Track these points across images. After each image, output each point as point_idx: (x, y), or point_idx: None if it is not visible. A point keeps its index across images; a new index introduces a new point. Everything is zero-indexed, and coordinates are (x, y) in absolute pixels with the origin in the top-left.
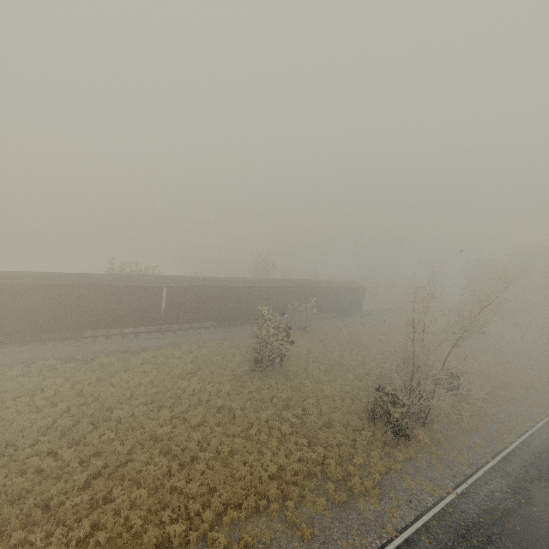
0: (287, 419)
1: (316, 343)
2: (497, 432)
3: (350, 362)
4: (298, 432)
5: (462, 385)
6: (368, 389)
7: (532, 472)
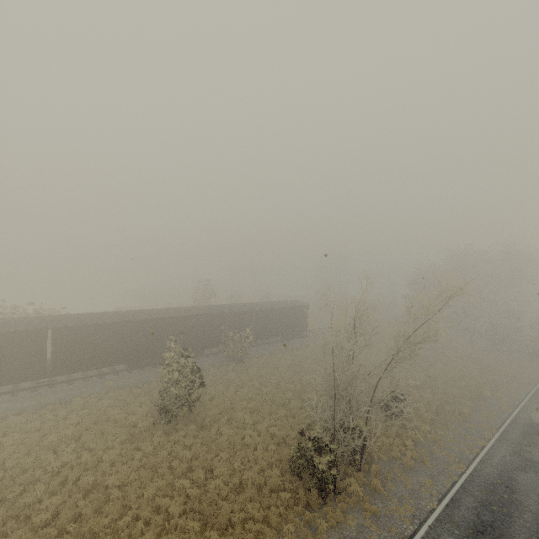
0: (184, 491)
1: (251, 374)
2: (445, 462)
3: (286, 393)
4: (193, 509)
5: (409, 405)
6: (301, 426)
7: (484, 515)
